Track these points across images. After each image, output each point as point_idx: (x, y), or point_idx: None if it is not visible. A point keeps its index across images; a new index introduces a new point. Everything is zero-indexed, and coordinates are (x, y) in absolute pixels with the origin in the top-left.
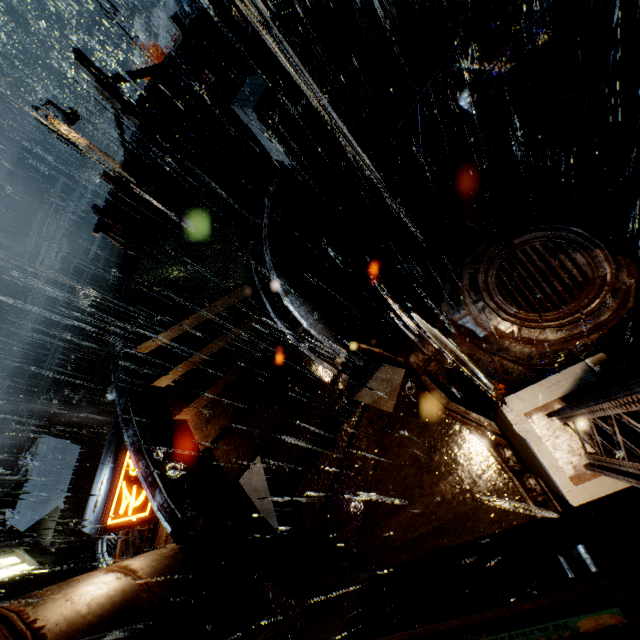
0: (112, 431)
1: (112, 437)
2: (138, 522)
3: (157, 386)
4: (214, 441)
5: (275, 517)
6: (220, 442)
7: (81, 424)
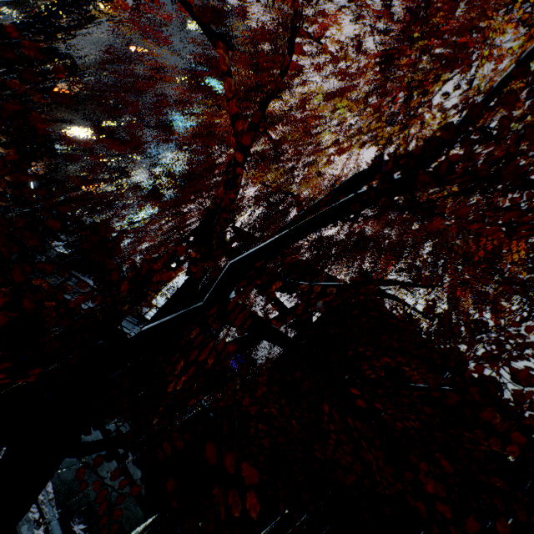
0: None
1: None
2: None
3: None
4: None
5: None
6: None
7: None
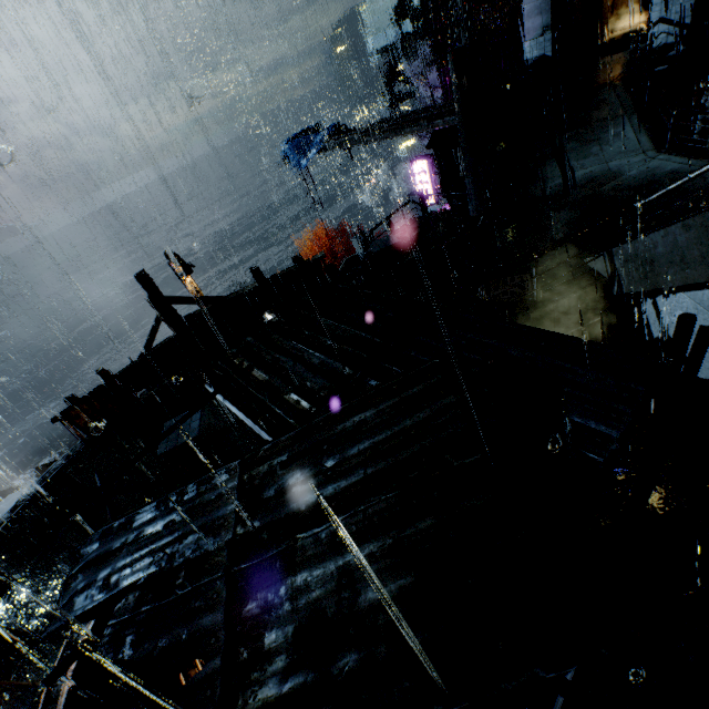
0: None
1: None
2: None
3: None
4: None
5: None
6: None
7: None
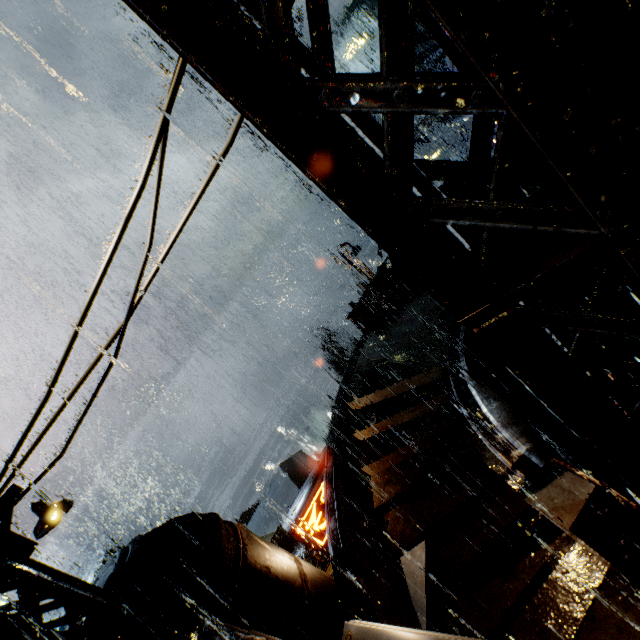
0: (319, 460)
1: (318, 464)
2: (314, 545)
3: (356, 437)
4: (387, 504)
5: (424, 614)
6: (392, 509)
7: (305, 472)
